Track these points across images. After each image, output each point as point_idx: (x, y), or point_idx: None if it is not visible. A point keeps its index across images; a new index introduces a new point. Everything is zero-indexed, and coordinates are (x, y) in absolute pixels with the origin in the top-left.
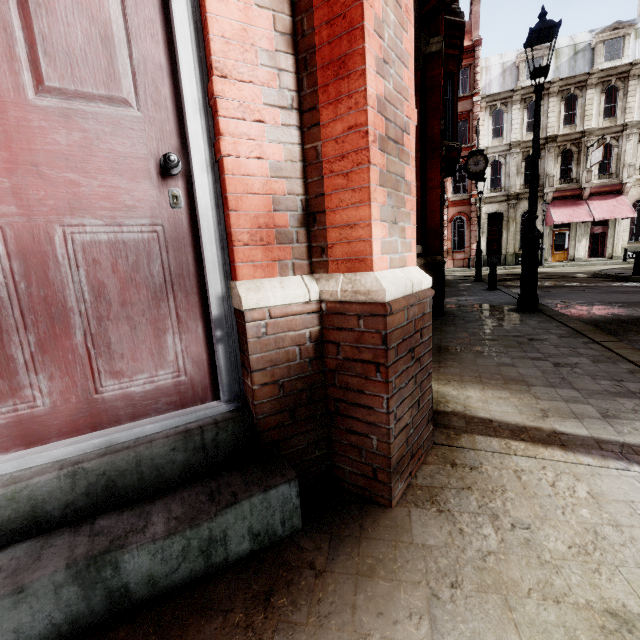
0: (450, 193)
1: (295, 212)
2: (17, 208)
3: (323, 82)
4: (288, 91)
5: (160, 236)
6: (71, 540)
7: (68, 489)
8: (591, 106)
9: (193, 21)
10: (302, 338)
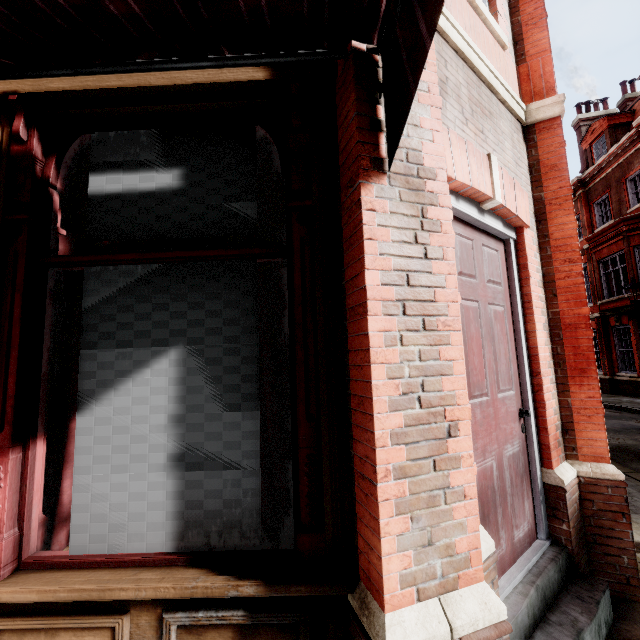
0: None
1: (559, 429)
2: (497, 445)
3: (571, 375)
4: (553, 375)
5: (520, 448)
6: (555, 628)
7: (537, 598)
8: None
9: (526, 352)
10: (576, 498)
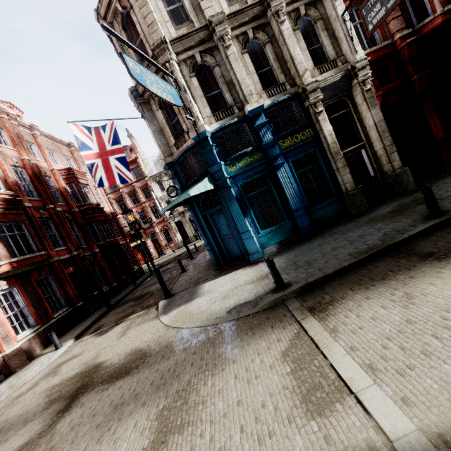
0: (155, 219)
1: None
2: None
3: None
4: None
5: None
6: None
7: None
8: None
9: None
10: (1, 360)
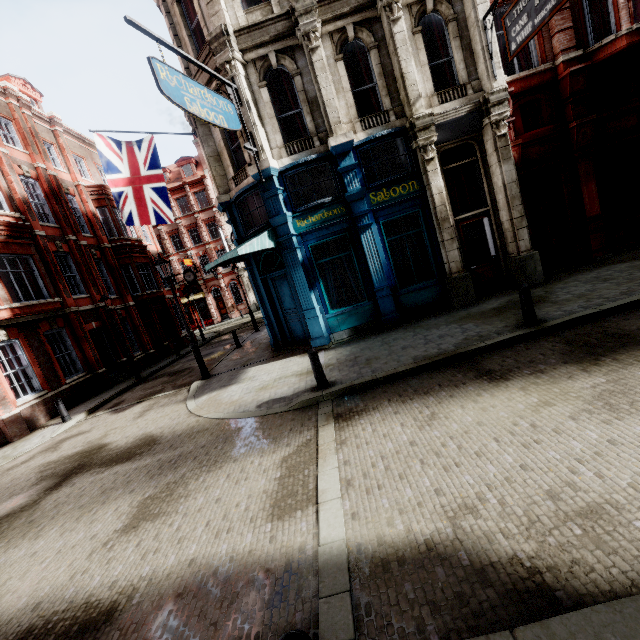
0: (221, 269)
1: None
2: None
3: None
4: None
5: None
6: None
7: None
8: None
9: None
10: None
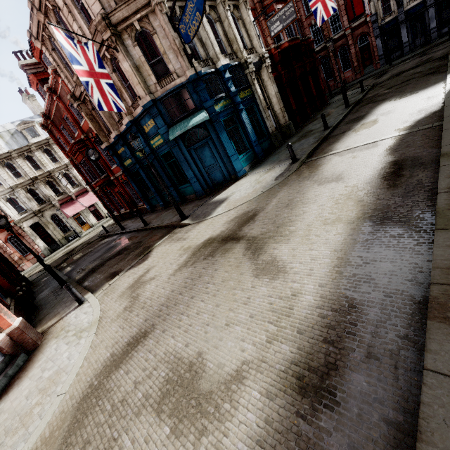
0: None
1: None
2: None
3: None
4: None
5: None
6: None
7: None
8: (43, 159)
9: None
10: (8, 340)
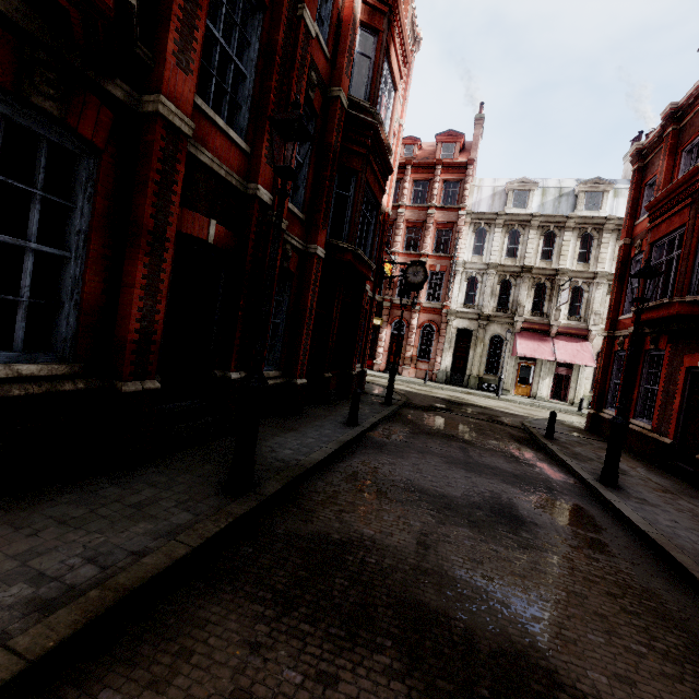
0: (424, 298)
1: None
2: None
3: None
4: None
5: None
6: None
7: None
8: (567, 247)
9: None
10: None
